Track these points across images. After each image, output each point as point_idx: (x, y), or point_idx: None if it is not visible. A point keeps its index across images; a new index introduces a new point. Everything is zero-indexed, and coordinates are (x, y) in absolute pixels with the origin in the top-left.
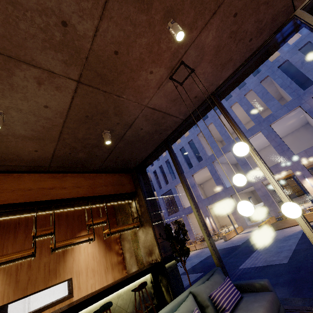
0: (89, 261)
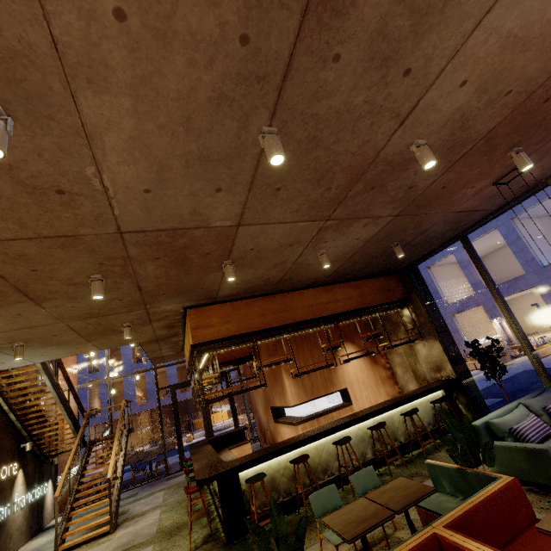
0: (358, 374)
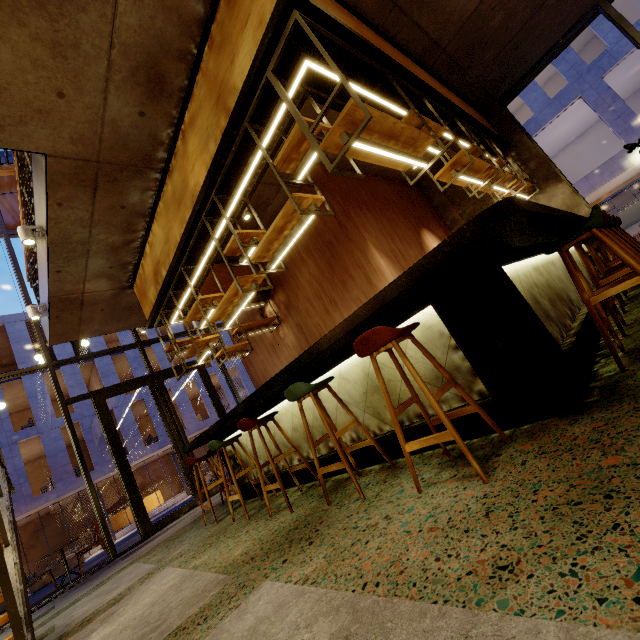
0: None
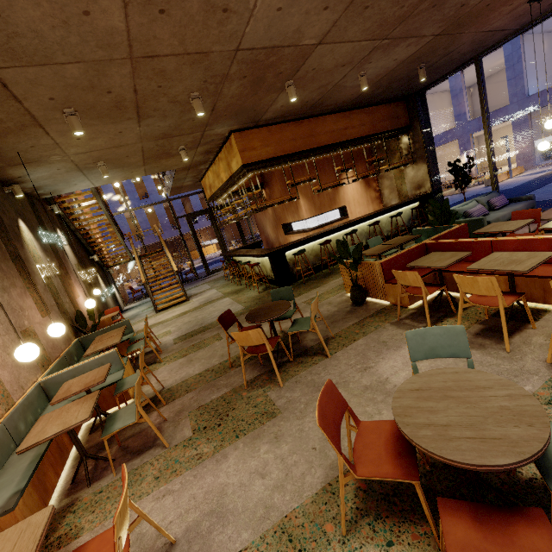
0: (354, 195)
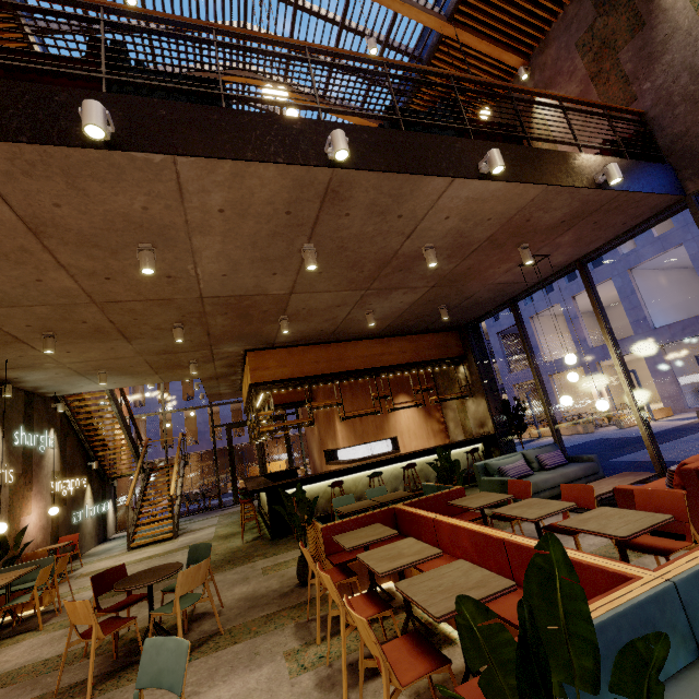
0: (410, 425)
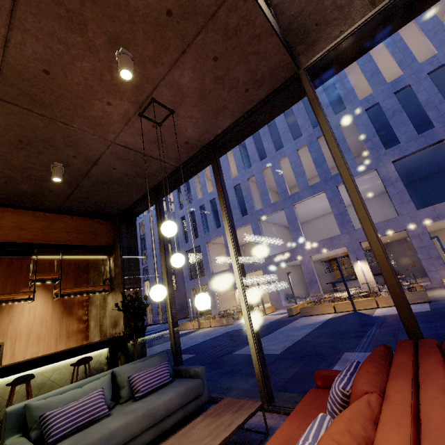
0: (34, 325)
